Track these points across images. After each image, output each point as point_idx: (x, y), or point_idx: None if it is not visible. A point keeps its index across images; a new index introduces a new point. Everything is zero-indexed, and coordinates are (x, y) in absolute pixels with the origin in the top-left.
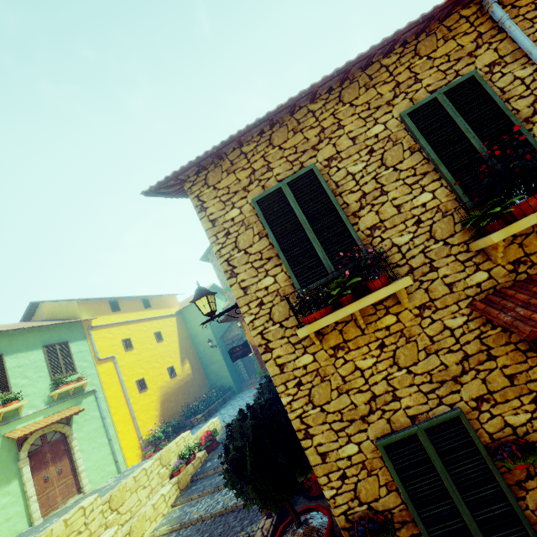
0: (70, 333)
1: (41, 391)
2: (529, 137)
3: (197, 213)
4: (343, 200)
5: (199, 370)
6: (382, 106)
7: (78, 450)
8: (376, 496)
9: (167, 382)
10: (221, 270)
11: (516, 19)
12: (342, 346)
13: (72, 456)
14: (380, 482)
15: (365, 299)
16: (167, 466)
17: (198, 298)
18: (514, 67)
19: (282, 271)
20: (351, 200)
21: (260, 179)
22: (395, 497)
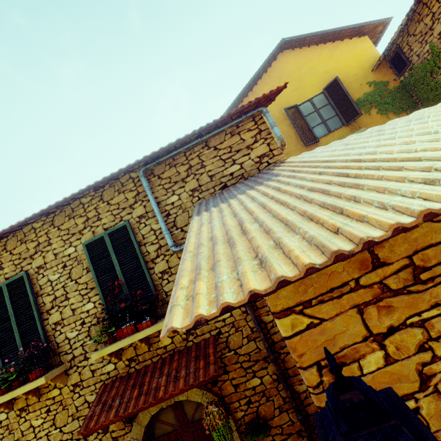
0: None
1: None
2: (147, 275)
3: None
4: (43, 300)
5: None
6: (76, 233)
7: None
8: None
9: None
10: None
11: (159, 187)
12: (26, 409)
13: None
14: None
15: (17, 390)
16: None
17: None
18: (152, 221)
19: None
20: (48, 301)
21: None
22: None
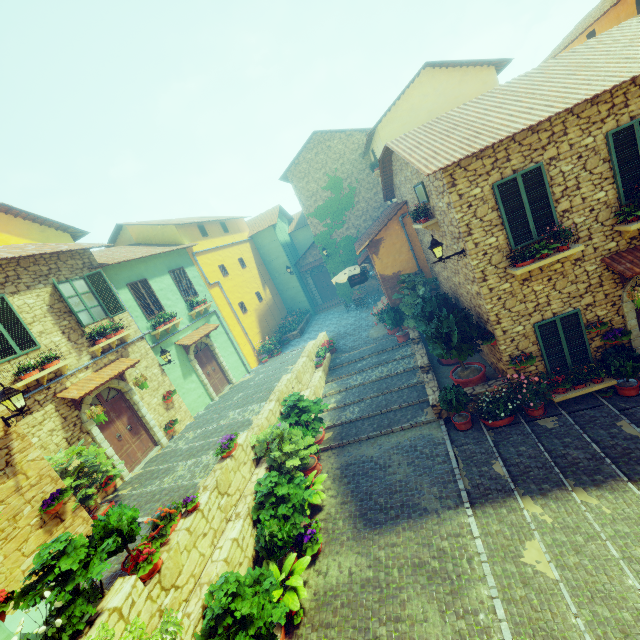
0: (181, 259)
1: (182, 311)
2: None
3: (449, 188)
4: (552, 191)
5: (276, 295)
6: (597, 122)
7: (220, 356)
8: (526, 347)
9: (258, 305)
10: (303, 193)
11: None
12: (528, 279)
13: (217, 360)
14: (530, 341)
15: (557, 256)
16: (312, 362)
17: (436, 247)
18: None
19: (502, 234)
20: (557, 191)
21: (500, 168)
22: (535, 347)
